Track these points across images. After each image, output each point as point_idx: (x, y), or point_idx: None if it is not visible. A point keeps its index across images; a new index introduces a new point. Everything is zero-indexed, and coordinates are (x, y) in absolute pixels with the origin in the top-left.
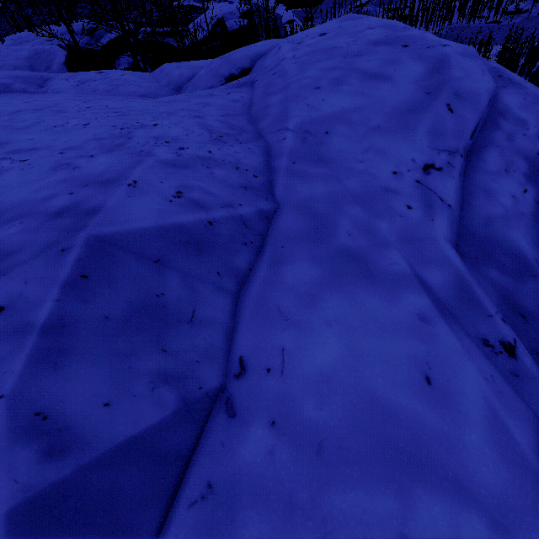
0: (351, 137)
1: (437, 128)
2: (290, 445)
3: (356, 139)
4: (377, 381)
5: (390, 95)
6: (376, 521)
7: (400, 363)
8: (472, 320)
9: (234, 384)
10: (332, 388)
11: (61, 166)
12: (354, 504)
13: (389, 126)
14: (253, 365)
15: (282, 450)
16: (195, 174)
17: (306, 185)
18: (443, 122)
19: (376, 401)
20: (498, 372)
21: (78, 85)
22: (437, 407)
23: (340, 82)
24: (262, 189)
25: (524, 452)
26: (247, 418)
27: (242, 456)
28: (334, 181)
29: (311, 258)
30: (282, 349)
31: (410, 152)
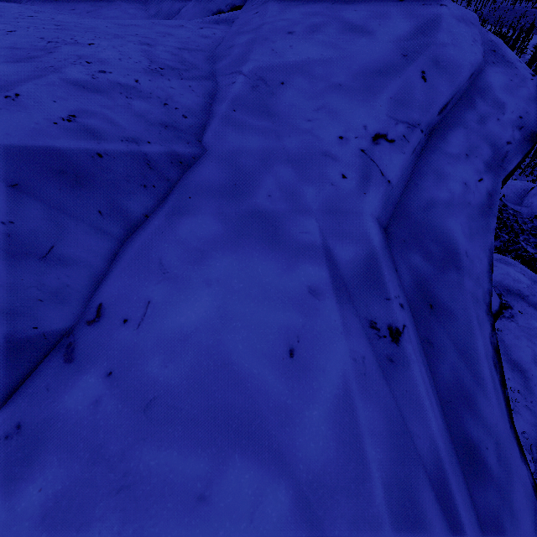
0: (307, 92)
1: (403, 96)
2: (120, 398)
3: (312, 95)
4: (237, 346)
5: (363, 51)
6: (180, 481)
7: (269, 332)
8: (368, 301)
9: (83, 330)
10: (186, 348)
11: None
12: (165, 462)
13: (352, 86)
14: (110, 313)
15: (109, 402)
16: (107, 102)
17: (240, 137)
18: (412, 91)
19: (228, 366)
20: (374, 355)
21: (56, 0)
22: (290, 380)
23: (317, 29)
24: (188, 133)
25: (361, 434)
26: (83, 366)
27: (65, 402)
28: (273, 137)
29: (217, 213)
30: (148, 302)
31: (365, 117)
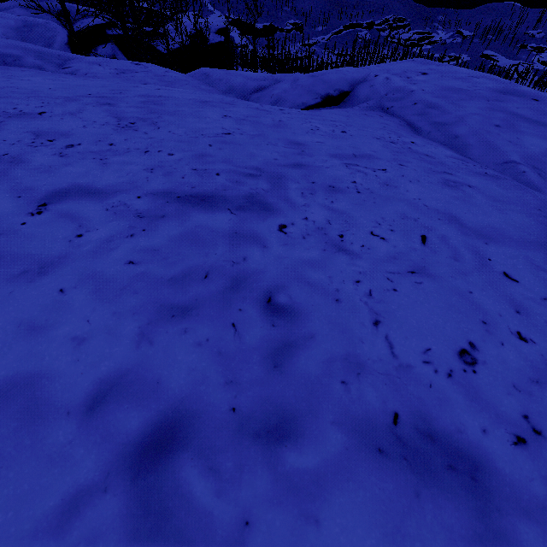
0: None
1: None
2: None
3: None
4: None
5: None
6: None
7: None
8: None
9: None
10: None
11: (448, 182)
12: None
13: None
14: None
15: None
16: None
17: None
18: None
19: None
20: None
21: (118, 74)
22: None
23: (513, 123)
24: None
25: None
26: None
27: None
28: None
29: None
30: None
31: None
